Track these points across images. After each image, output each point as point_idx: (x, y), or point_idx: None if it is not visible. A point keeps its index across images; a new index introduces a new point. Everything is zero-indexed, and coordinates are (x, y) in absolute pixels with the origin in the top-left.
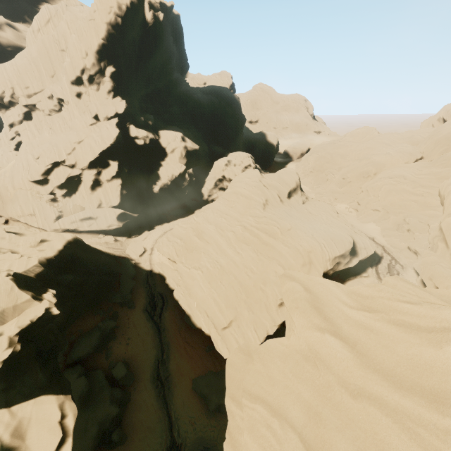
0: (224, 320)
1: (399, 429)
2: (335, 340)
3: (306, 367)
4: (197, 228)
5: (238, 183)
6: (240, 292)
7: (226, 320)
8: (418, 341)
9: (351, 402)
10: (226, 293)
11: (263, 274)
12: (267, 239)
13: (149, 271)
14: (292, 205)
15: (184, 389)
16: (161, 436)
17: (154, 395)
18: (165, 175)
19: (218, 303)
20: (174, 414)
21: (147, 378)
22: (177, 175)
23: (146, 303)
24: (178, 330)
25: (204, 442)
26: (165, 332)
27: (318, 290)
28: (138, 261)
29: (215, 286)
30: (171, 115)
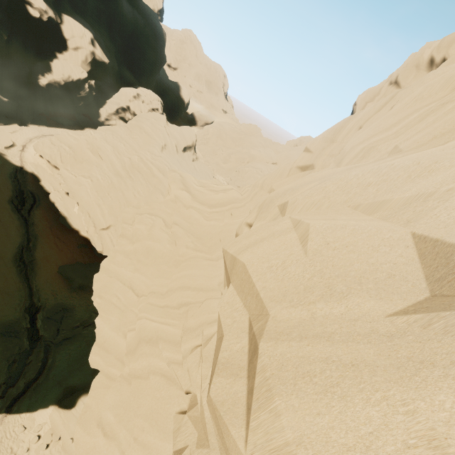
0: (104, 223)
1: (198, 213)
2: (187, 193)
3: (171, 204)
4: (93, 143)
5: (144, 120)
6: (124, 205)
7: (106, 223)
8: (213, 194)
9: (185, 210)
10: (112, 203)
11: (147, 198)
12: (158, 174)
13: (19, 167)
14: (185, 158)
15: (49, 271)
16: (20, 300)
17: (15, 272)
18: (59, 71)
19: (102, 209)
20: (36, 287)
21: (8, 257)
22: (76, 80)
23: (13, 196)
24: (50, 228)
25: (63, 306)
26: (33, 226)
27: (186, 177)
28: (3, 152)
29: (103, 196)
30: (83, 4)
